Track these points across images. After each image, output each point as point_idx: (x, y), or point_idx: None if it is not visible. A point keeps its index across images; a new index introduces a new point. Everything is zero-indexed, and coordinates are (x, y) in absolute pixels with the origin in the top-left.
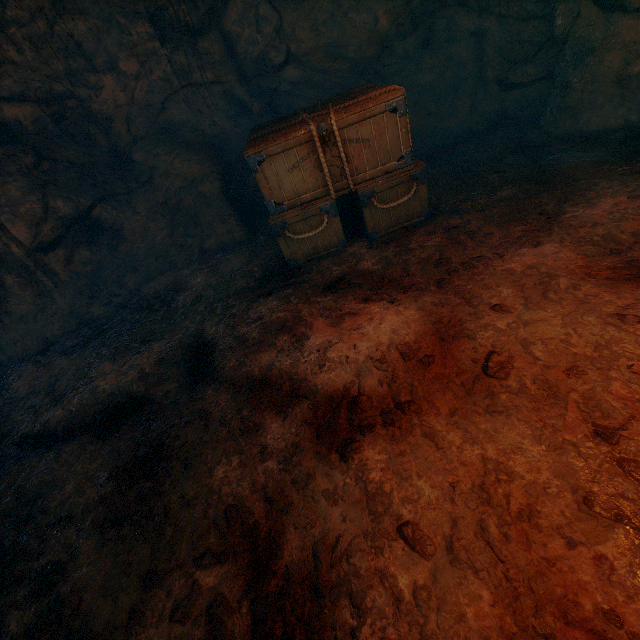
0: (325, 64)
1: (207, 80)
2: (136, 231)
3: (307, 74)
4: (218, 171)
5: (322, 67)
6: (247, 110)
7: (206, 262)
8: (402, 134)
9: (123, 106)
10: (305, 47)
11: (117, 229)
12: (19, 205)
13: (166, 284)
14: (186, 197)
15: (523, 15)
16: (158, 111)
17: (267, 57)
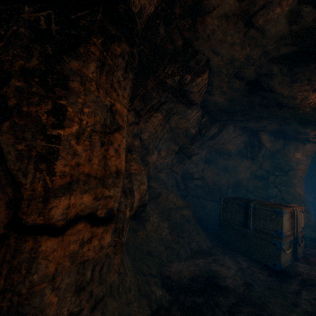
0: (211, 185)
1: (175, 170)
2: (154, 224)
3: (203, 185)
4: (190, 206)
5: (210, 185)
6: (178, 186)
7: (204, 257)
8: (302, 220)
9: (152, 163)
10: (209, 178)
11: (144, 219)
12: (143, 184)
13: (190, 270)
14: (175, 213)
15: (261, 197)
16: (157, 171)
17: (193, 174)
